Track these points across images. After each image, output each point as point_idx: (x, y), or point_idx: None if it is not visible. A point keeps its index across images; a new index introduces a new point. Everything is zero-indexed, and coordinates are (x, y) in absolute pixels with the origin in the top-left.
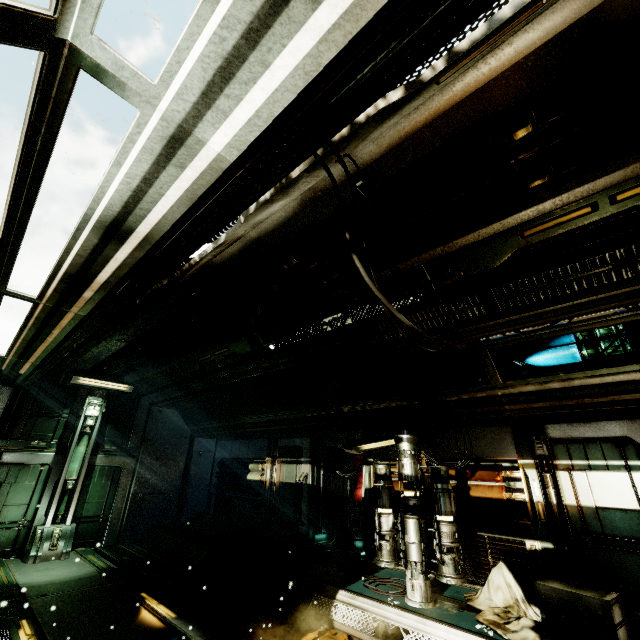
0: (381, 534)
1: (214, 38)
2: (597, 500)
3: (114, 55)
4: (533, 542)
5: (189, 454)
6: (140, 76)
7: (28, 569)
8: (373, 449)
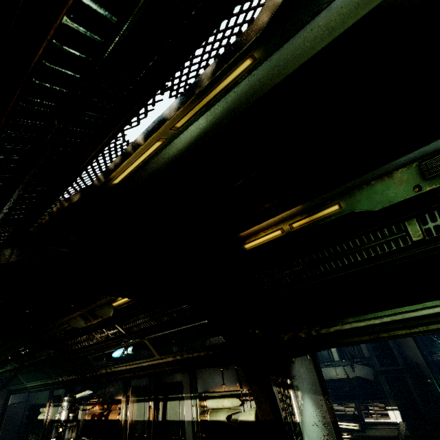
0: None
1: None
2: (136, 417)
3: None
4: None
5: (5, 407)
6: None
7: None
8: (77, 398)
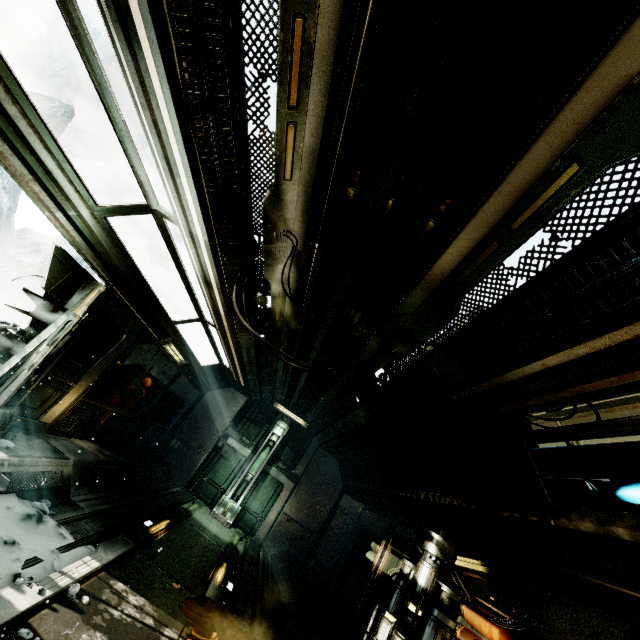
0: (372, 638)
1: (173, 197)
2: None
3: (164, 210)
4: None
5: (335, 505)
6: (171, 215)
7: (206, 515)
8: None
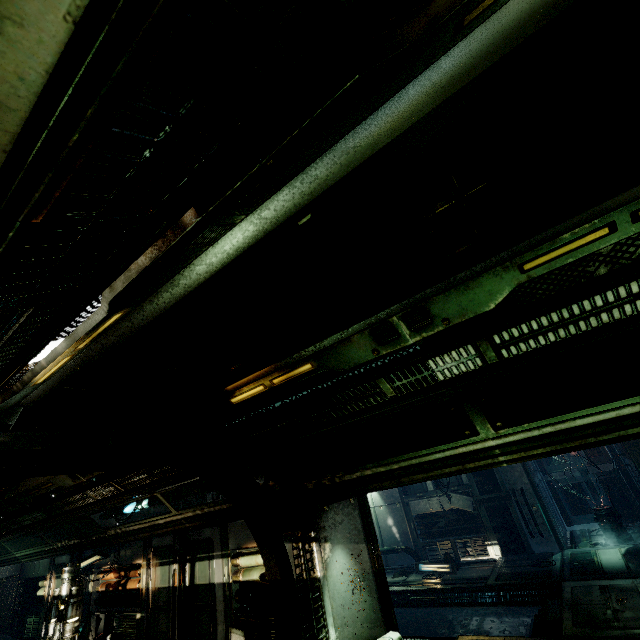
0: (47, 637)
1: None
2: (160, 583)
3: None
4: (139, 614)
5: None
6: None
7: None
8: (84, 566)
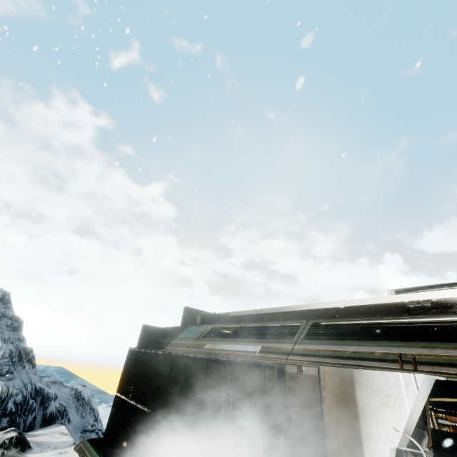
0: None
1: None
2: None
3: None
4: None
5: None
6: None
7: None
8: (439, 401)
